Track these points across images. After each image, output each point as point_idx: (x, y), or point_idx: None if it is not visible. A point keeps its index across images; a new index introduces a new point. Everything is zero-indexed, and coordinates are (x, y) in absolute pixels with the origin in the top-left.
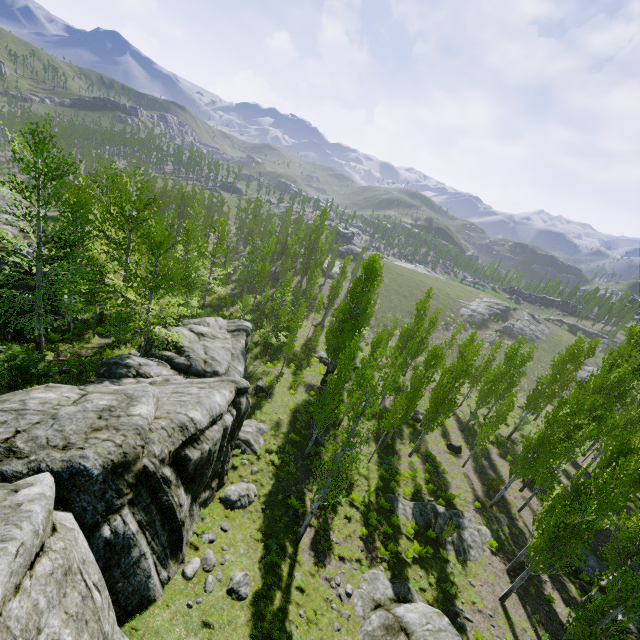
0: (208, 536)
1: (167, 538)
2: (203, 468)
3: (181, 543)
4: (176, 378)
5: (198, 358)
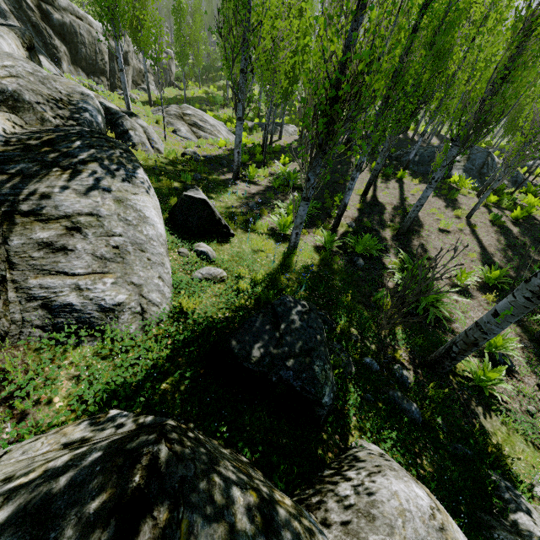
0: (88, 83)
1: (44, 47)
2: (73, 38)
3: (58, 61)
4: None
5: None
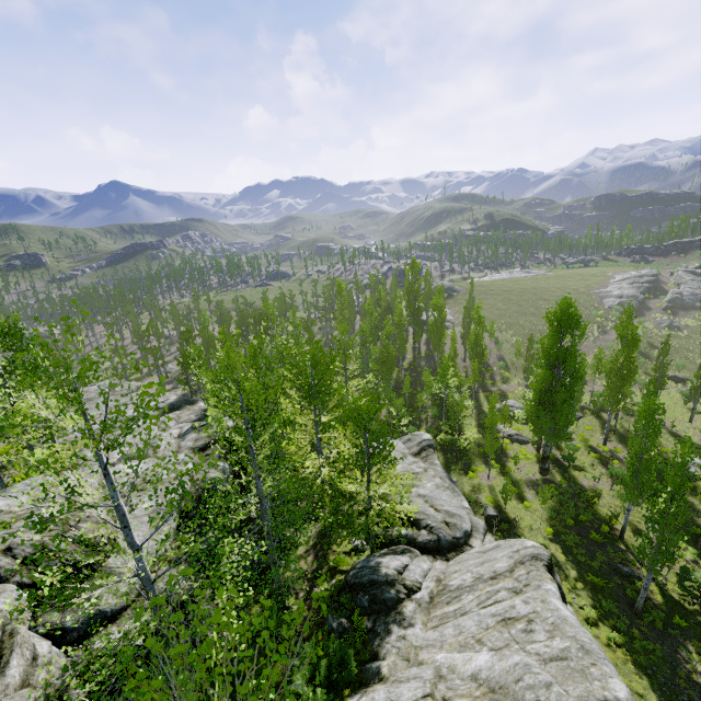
0: None
1: None
2: None
3: None
4: (440, 569)
5: (439, 524)
